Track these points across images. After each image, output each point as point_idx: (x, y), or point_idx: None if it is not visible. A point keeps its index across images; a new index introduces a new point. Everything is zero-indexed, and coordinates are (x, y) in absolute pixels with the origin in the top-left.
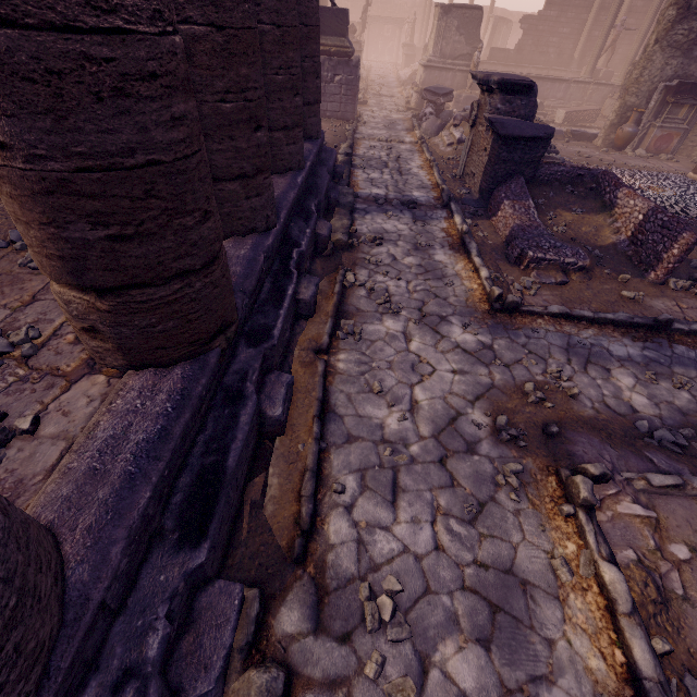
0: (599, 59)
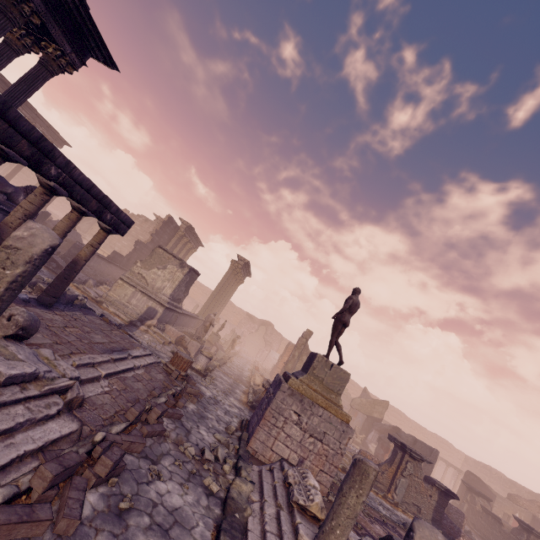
0: None
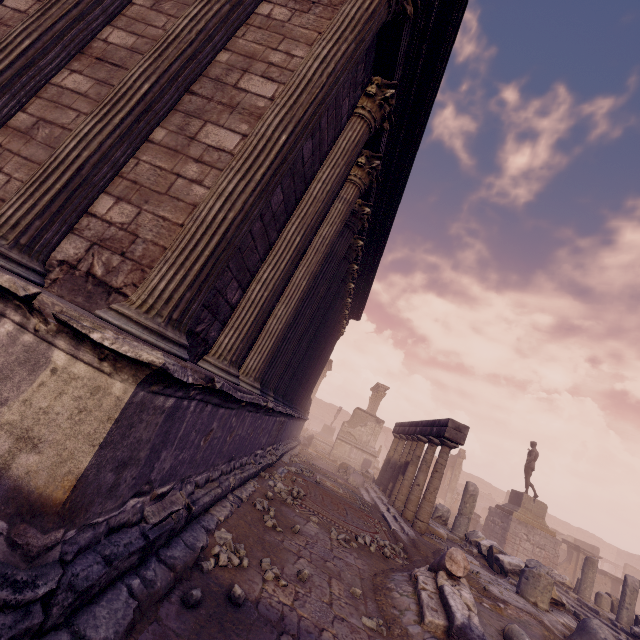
0: None
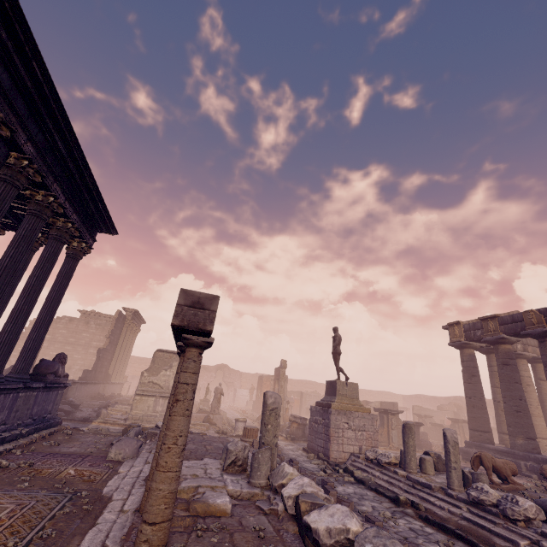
0: (113, 373)
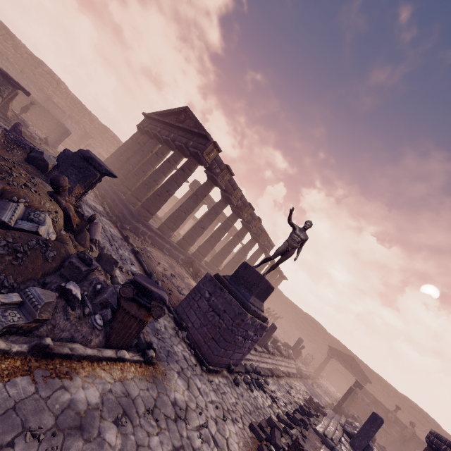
0: None
